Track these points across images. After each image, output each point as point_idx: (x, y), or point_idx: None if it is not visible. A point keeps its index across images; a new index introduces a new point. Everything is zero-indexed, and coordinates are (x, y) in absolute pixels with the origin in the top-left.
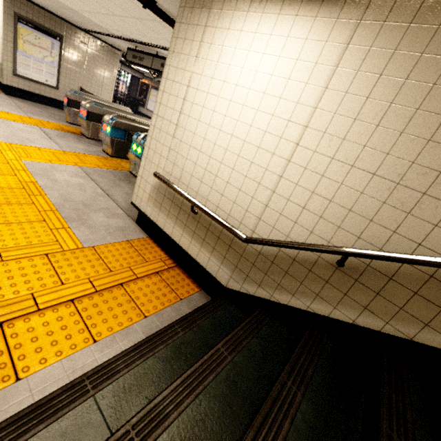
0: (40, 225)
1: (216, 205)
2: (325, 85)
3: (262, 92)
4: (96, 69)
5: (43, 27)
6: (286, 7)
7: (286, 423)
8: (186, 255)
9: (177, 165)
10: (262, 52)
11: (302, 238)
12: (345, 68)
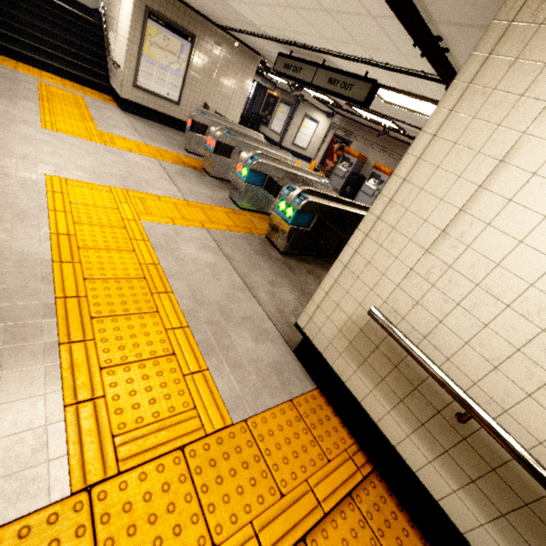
0: (169, 366)
1: (535, 437)
2: None
3: None
4: (227, 79)
5: (174, 24)
6: None
7: None
8: (411, 477)
9: (426, 308)
10: None
11: None
12: None
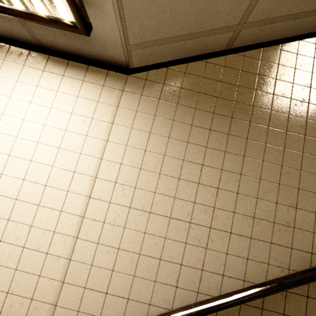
0: None
1: None
2: (106, 138)
3: (35, 141)
4: None
5: None
6: (51, 66)
7: None
8: None
9: None
10: (29, 100)
11: (119, 311)
12: (120, 125)
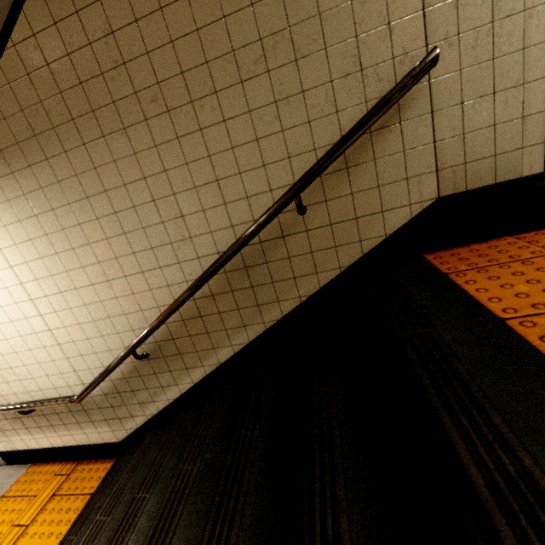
0: None
1: (39, 390)
2: None
3: None
4: None
5: None
6: None
7: (127, 536)
8: (69, 449)
9: None
10: None
11: (111, 359)
12: None
